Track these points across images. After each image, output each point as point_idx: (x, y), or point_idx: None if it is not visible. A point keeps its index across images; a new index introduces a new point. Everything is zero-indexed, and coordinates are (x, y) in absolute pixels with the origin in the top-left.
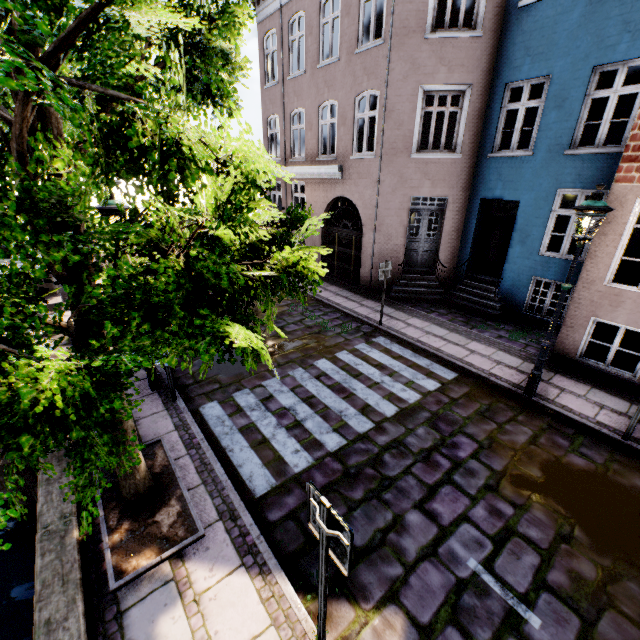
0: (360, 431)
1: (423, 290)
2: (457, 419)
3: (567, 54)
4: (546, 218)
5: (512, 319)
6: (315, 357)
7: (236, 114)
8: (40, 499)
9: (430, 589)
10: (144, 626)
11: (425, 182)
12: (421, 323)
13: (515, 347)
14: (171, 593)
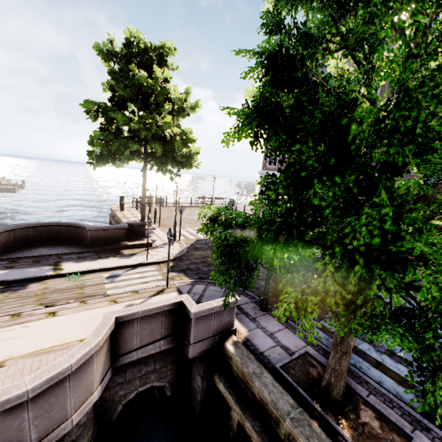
0: None
1: None
2: None
3: None
4: None
5: None
6: None
7: None
8: (263, 389)
9: None
10: None
11: None
12: None
13: None
14: None
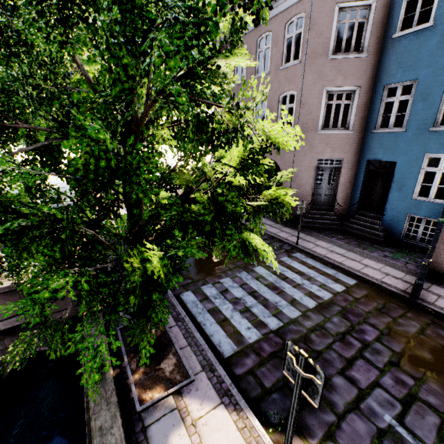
0: (291, 317)
1: (325, 222)
2: (361, 313)
3: (429, 66)
4: (417, 173)
5: (392, 244)
6: (253, 265)
7: (282, 112)
8: None
9: (358, 434)
10: (161, 438)
11: (327, 149)
12: (326, 244)
13: (398, 264)
14: (176, 417)
